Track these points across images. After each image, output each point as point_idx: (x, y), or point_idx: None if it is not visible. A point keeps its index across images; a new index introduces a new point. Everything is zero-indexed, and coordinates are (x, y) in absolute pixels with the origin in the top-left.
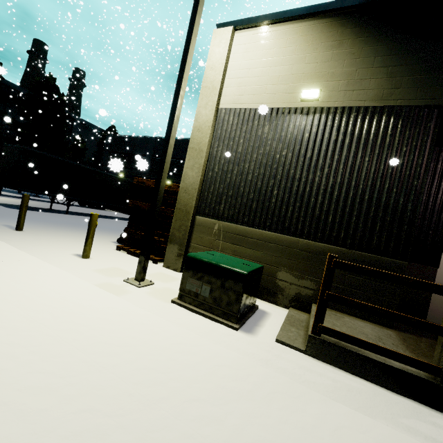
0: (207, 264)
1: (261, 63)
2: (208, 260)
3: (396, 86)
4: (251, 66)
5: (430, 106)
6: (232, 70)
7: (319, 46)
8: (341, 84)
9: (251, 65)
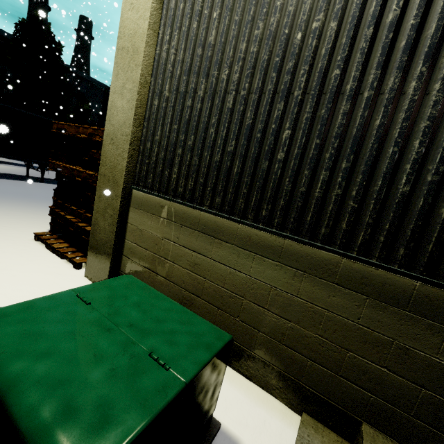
0: None
1: None
2: None
3: None
4: None
5: None
6: None
7: None
8: None
9: None
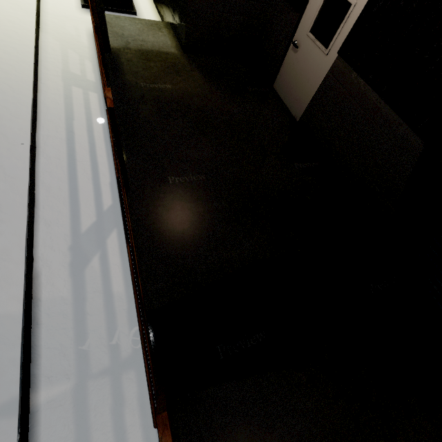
0: None
1: None
2: None
3: None
4: None
5: None
6: None
7: None
8: None
9: None
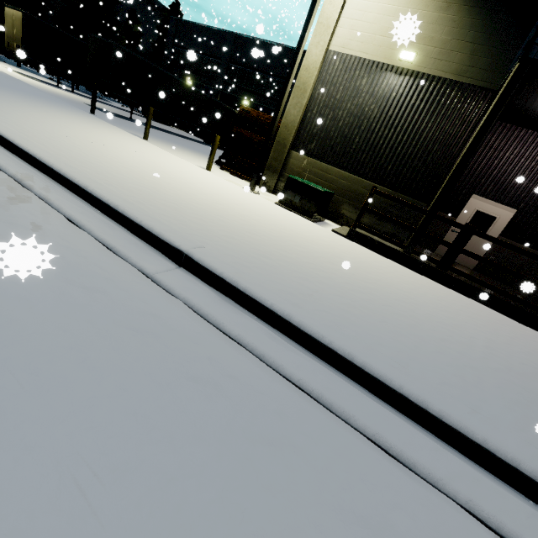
0: (301, 183)
1: (377, 8)
2: (302, 181)
3: (473, 65)
4: (367, 9)
5: (488, 90)
6: (349, 8)
7: (431, 3)
8: (435, 52)
9: (368, 7)
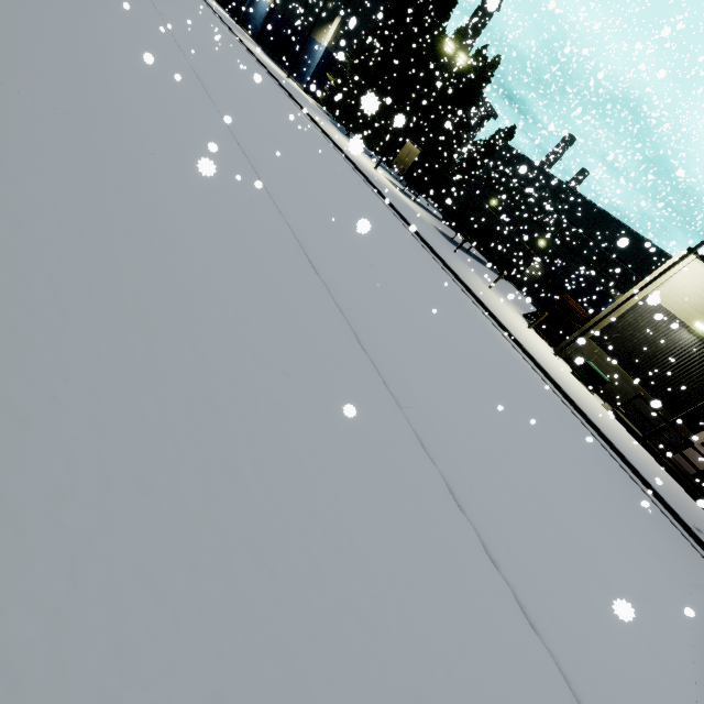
0: (593, 369)
1: (693, 289)
2: (594, 368)
3: None
4: (686, 286)
5: None
6: (674, 280)
7: None
8: None
9: (687, 286)
